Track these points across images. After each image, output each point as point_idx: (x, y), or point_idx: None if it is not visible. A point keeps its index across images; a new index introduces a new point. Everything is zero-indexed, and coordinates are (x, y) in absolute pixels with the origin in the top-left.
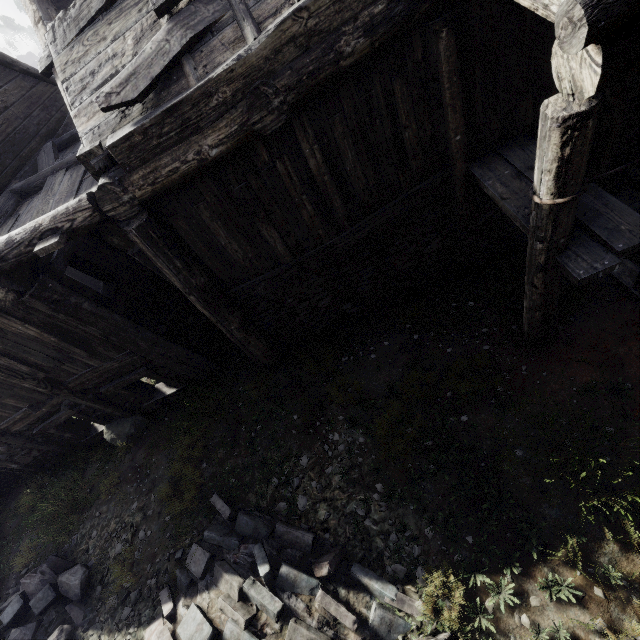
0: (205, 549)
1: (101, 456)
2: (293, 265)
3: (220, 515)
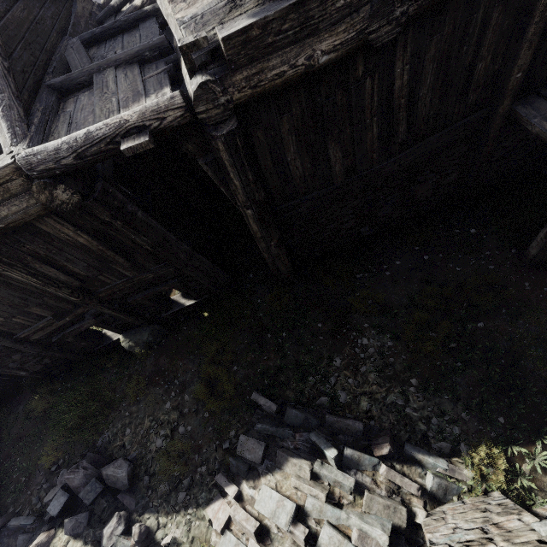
0: (256, 439)
1: (117, 362)
2: (340, 186)
3: (261, 410)
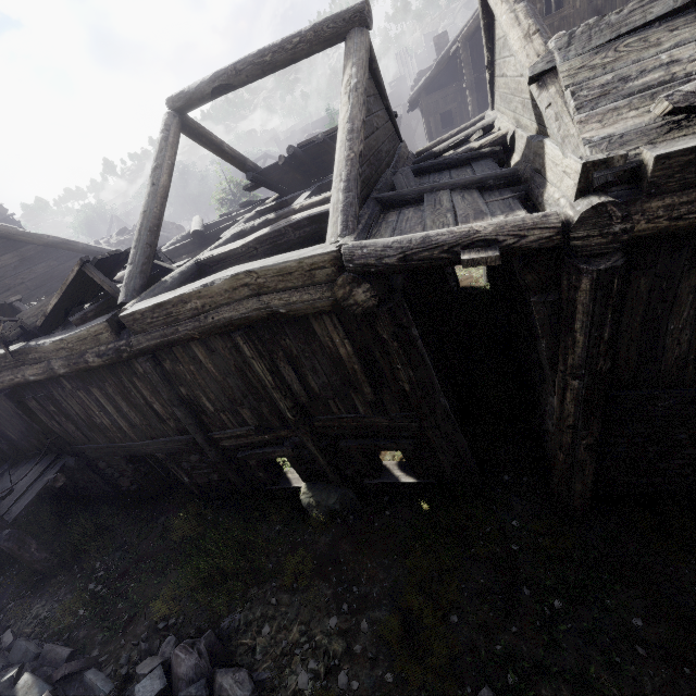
0: None
1: (284, 517)
2: None
3: None
